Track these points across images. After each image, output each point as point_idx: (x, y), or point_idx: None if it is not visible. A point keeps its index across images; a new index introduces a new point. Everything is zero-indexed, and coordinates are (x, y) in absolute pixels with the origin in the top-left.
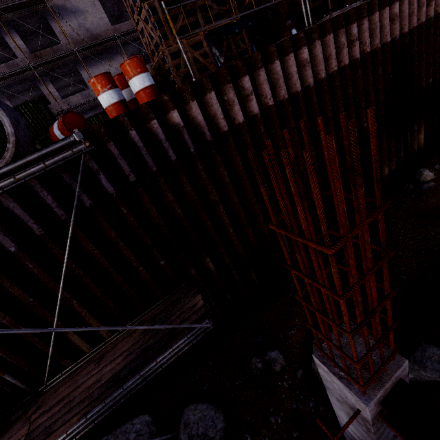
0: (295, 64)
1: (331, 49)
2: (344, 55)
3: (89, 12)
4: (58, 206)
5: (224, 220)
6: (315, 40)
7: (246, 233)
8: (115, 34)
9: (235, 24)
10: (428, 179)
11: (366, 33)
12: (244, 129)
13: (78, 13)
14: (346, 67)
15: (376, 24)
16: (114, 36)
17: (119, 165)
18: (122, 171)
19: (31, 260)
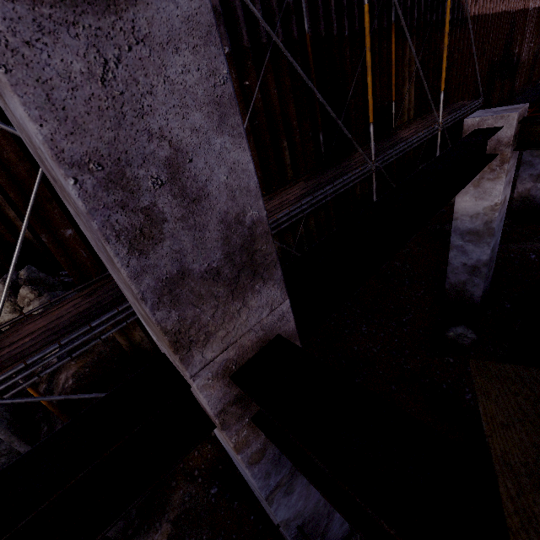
0: None
1: None
2: (500, 5)
3: None
4: (429, 12)
5: (453, 76)
6: None
7: (454, 95)
8: None
9: None
10: None
11: None
12: (472, 21)
13: None
14: (499, 14)
15: None
16: None
17: (444, 5)
18: (443, 10)
19: (415, 37)
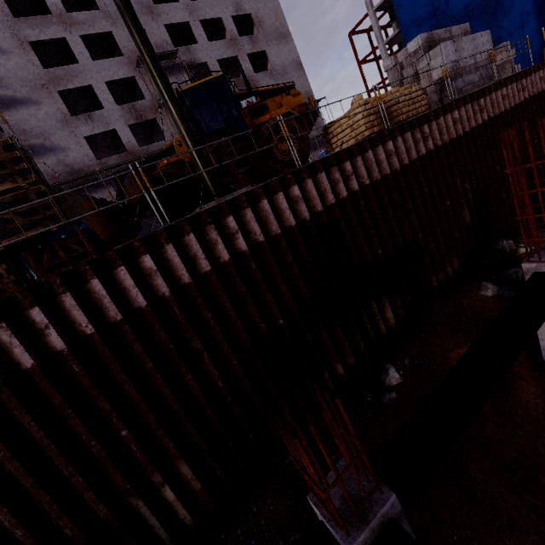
0: (130, 277)
1: (195, 249)
2: (220, 251)
3: (72, 149)
4: None
5: (2, 518)
6: (164, 244)
7: (60, 525)
8: (97, 169)
9: (60, 230)
10: (394, 382)
11: (253, 222)
12: (36, 375)
13: (58, 150)
14: (228, 263)
15: (267, 211)
16: (95, 171)
17: None
18: None
19: None
